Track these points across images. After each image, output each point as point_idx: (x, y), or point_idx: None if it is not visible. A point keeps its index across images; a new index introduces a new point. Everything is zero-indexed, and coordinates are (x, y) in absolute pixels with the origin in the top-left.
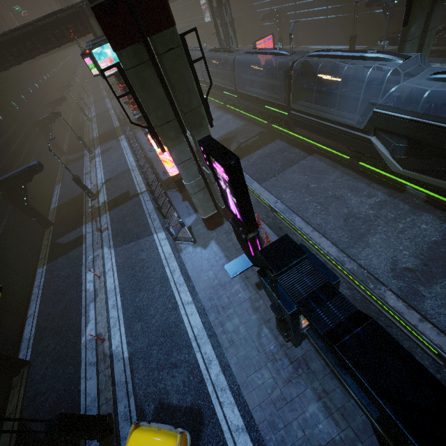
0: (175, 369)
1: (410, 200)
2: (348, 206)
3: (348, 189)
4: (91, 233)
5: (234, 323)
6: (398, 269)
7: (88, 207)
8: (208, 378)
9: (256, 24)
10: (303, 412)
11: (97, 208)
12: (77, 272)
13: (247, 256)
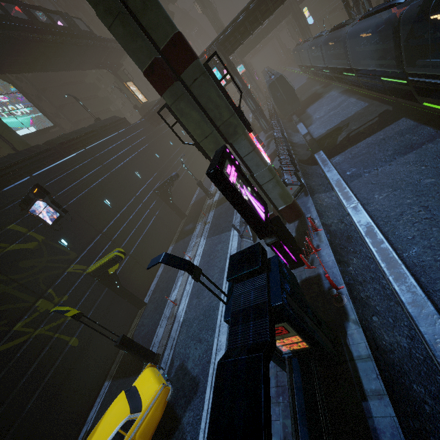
0: (199, 343)
1: None
2: None
3: None
4: (200, 225)
5: None
6: None
7: (206, 204)
8: (213, 362)
9: None
10: None
11: (210, 205)
12: (183, 253)
13: (163, 255)
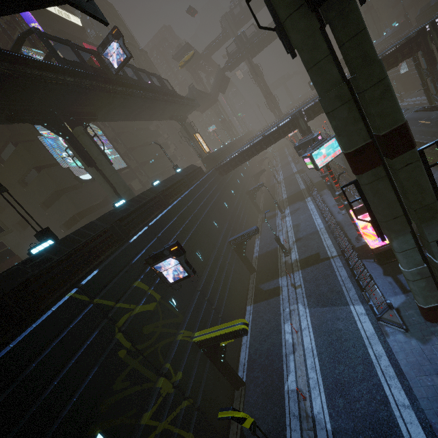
0: None
1: None
2: None
3: None
4: (286, 287)
5: None
6: None
7: (282, 261)
8: None
9: None
10: None
11: (290, 264)
12: (277, 320)
13: None
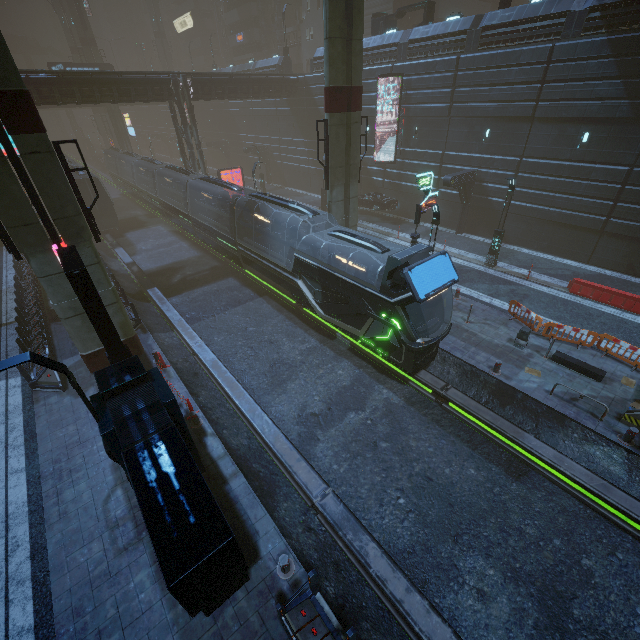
0: None
1: (337, 347)
2: (280, 351)
3: (286, 334)
4: None
5: (78, 489)
6: (304, 414)
7: None
8: (2, 572)
9: (243, 154)
10: (127, 584)
11: None
12: None
13: (30, 353)
